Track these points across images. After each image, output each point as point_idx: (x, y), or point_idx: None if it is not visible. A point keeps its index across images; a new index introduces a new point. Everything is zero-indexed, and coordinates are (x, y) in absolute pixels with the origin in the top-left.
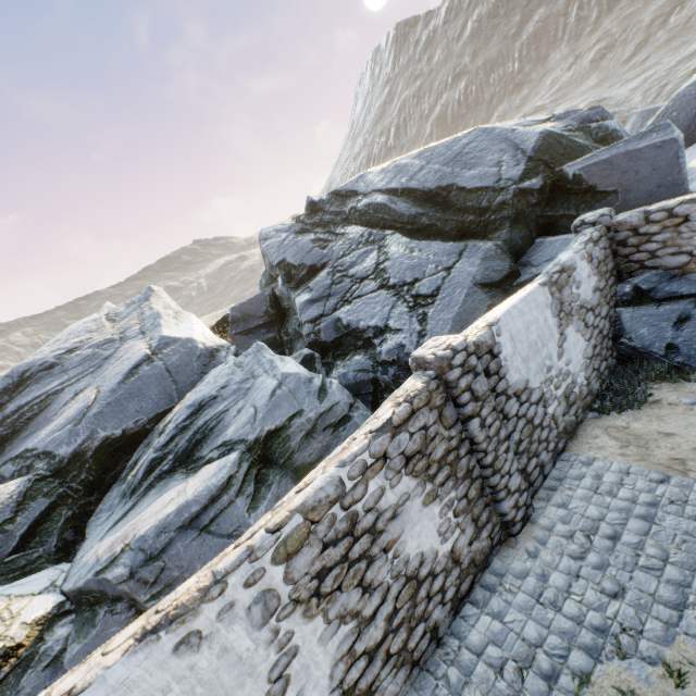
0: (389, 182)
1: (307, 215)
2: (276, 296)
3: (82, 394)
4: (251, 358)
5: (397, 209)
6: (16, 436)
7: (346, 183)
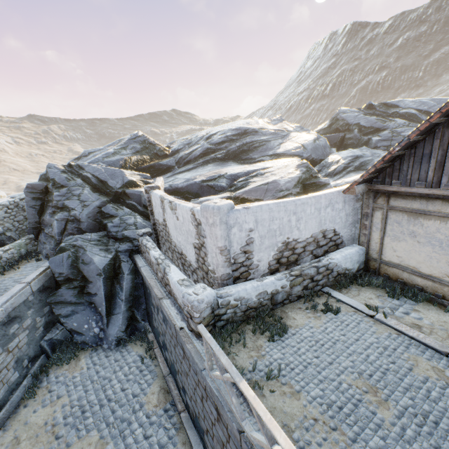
0: (418, 106)
1: (365, 109)
2: (343, 138)
3: (284, 144)
4: (366, 150)
5: (421, 118)
6: (252, 151)
7: (391, 101)
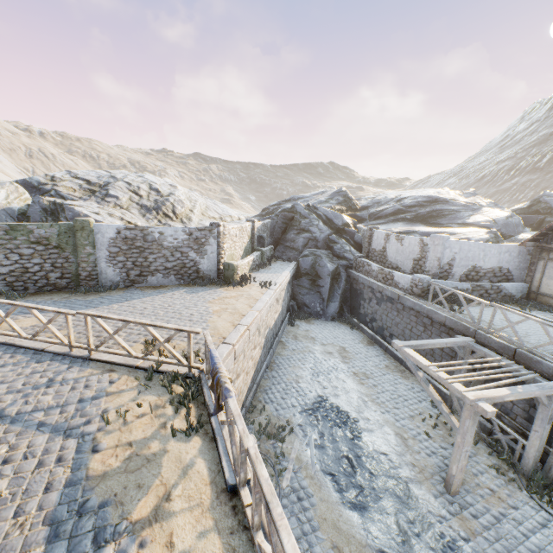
0: None
1: None
2: (542, 220)
3: (474, 216)
4: None
5: None
6: (440, 218)
7: None
